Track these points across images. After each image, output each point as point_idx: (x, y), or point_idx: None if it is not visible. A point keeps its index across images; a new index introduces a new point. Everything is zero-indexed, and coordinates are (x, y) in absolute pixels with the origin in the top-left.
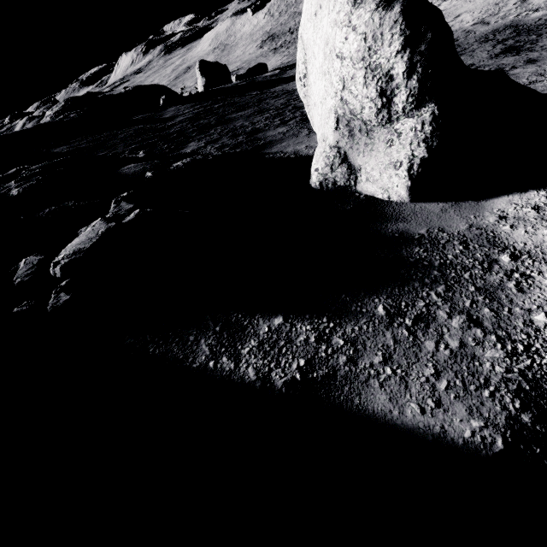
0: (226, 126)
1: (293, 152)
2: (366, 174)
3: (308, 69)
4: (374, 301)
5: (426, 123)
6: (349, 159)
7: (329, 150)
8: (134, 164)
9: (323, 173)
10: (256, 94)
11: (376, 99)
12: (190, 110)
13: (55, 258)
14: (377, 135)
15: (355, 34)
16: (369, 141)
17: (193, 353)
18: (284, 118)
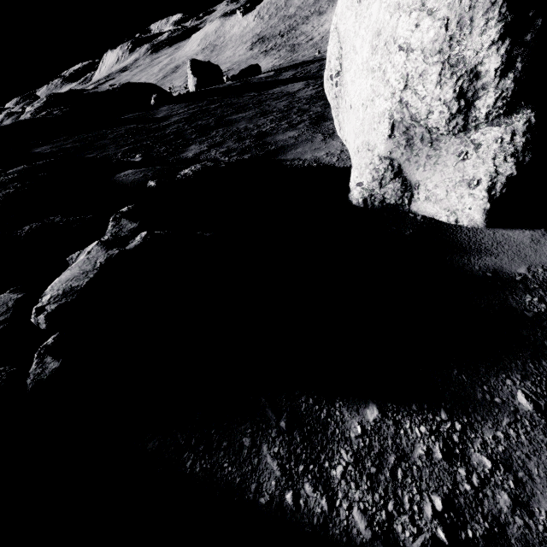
0: (228, 129)
1: (313, 160)
2: (426, 192)
3: (343, 66)
4: (506, 383)
5: (518, 133)
6: (405, 173)
7: (378, 162)
8: (132, 170)
9: (369, 188)
10: (254, 95)
11: (451, 102)
12: (184, 110)
13: (37, 295)
14: (444, 146)
15: (431, 19)
16: (433, 152)
17: (255, 473)
18: (291, 121)
